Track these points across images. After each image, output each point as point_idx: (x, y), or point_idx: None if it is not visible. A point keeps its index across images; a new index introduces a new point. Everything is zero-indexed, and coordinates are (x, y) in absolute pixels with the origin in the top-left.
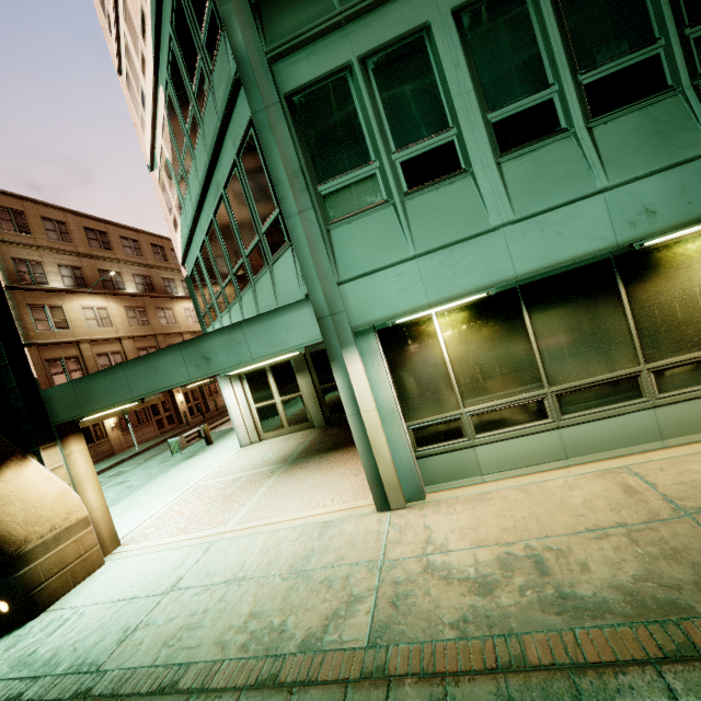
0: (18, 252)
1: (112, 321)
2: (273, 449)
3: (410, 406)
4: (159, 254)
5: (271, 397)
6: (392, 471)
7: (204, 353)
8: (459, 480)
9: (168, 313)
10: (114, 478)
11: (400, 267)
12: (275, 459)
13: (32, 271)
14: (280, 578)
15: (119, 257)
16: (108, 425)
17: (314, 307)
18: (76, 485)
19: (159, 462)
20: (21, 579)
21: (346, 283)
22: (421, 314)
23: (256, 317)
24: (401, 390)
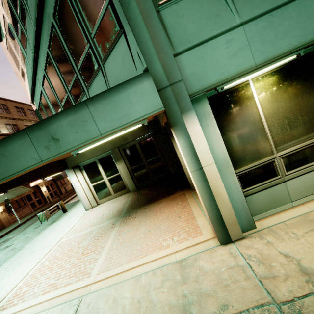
0: None
1: None
2: (108, 209)
3: (235, 158)
4: (20, 112)
5: (101, 178)
6: (231, 211)
7: (52, 134)
8: (275, 208)
9: None
10: (3, 244)
11: (229, 35)
12: (112, 215)
13: None
14: None
15: None
16: None
17: (154, 79)
18: None
19: (33, 228)
20: None
21: (182, 53)
22: (244, 79)
23: (100, 94)
24: (227, 146)
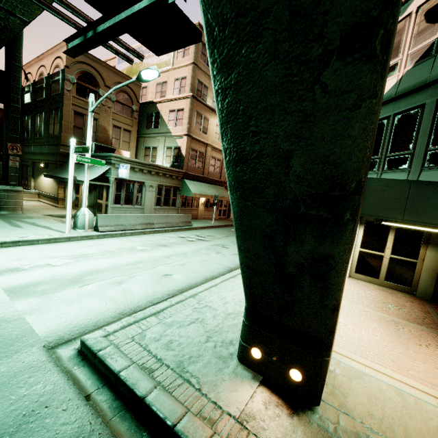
0: (201, 76)
1: None
2: (386, 298)
3: None
4: None
5: (381, 249)
6: None
7: None
8: None
9: None
10: (213, 239)
11: None
12: (413, 317)
13: (202, 91)
14: None
15: None
16: (201, 201)
17: None
18: None
19: None
20: (327, 364)
21: None
22: None
23: None
24: None
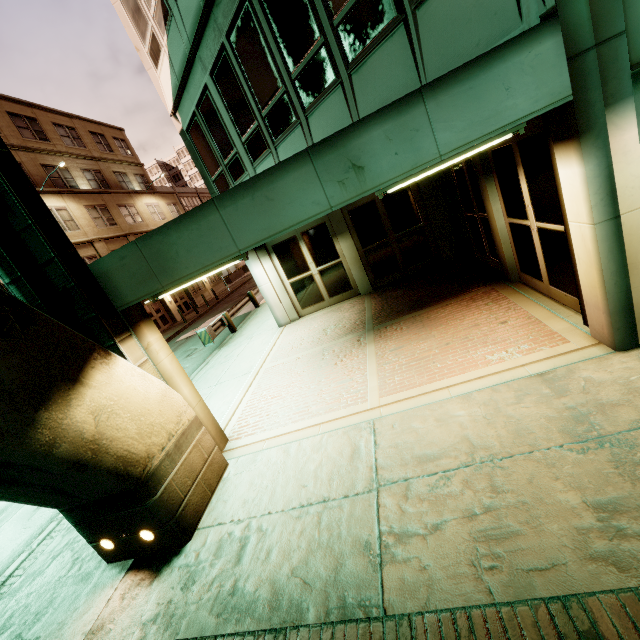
0: None
1: (76, 223)
2: (328, 321)
3: None
4: (102, 144)
5: (306, 268)
6: None
7: (352, 158)
8: None
9: (131, 211)
10: None
11: None
12: (345, 329)
13: None
14: (571, 451)
15: (60, 150)
16: None
17: (566, 33)
18: (167, 383)
19: (183, 357)
20: (161, 503)
21: None
22: None
23: (450, 74)
24: None
